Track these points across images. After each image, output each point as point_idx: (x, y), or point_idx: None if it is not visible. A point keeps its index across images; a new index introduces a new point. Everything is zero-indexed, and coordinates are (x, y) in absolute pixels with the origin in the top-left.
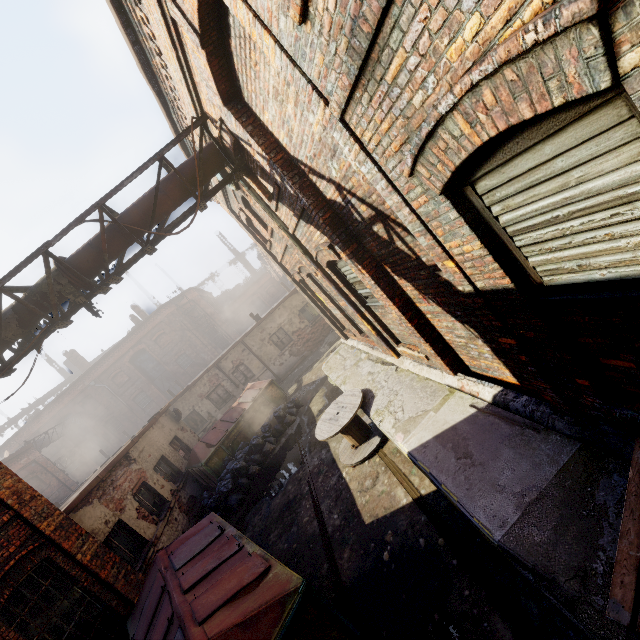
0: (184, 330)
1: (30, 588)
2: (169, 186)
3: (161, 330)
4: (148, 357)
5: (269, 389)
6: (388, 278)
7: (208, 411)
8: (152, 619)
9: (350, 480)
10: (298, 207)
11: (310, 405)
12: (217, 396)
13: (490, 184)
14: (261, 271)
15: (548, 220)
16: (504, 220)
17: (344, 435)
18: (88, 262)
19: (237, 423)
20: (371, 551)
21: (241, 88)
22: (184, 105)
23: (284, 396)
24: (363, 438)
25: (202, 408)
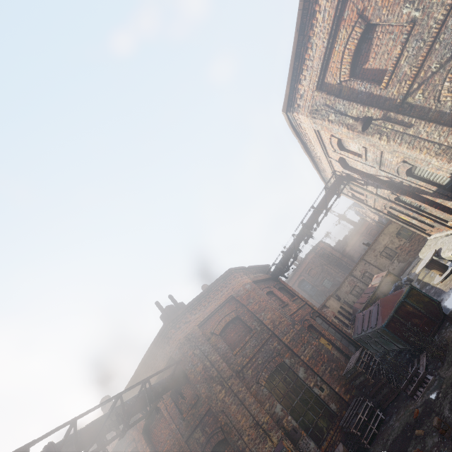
0: (322, 265)
1: (318, 321)
2: (328, 194)
3: (310, 267)
4: (306, 283)
5: (388, 276)
6: (419, 196)
7: (353, 301)
8: (362, 323)
9: (440, 286)
10: (375, 185)
11: (417, 277)
12: (356, 292)
13: (416, 172)
14: (360, 222)
15: (430, 175)
16: (424, 177)
17: (432, 270)
18: (311, 223)
19: (373, 292)
20: (448, 296)
21: (348, 164)
22: (327, 170)
23: (399, 279)
24: (443, 270)
25: (349, 299)
